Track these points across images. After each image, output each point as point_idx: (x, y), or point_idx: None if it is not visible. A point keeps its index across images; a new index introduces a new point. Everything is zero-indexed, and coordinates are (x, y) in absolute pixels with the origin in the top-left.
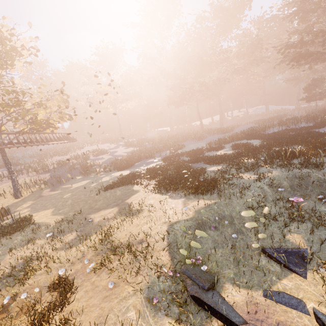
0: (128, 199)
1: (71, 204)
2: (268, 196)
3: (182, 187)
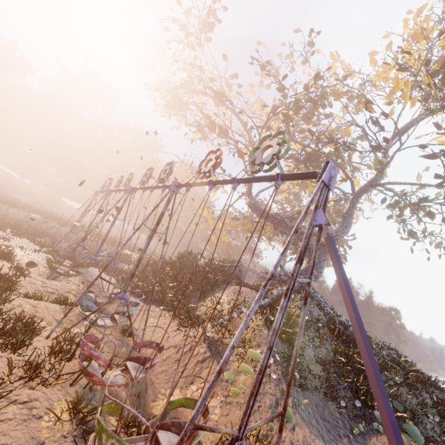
0: None
1: None
2: (19, 217)
3: None
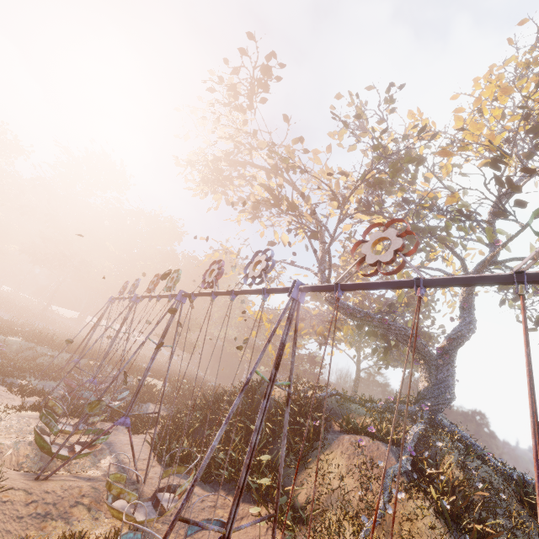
0: None
1: None
2: None
3: None
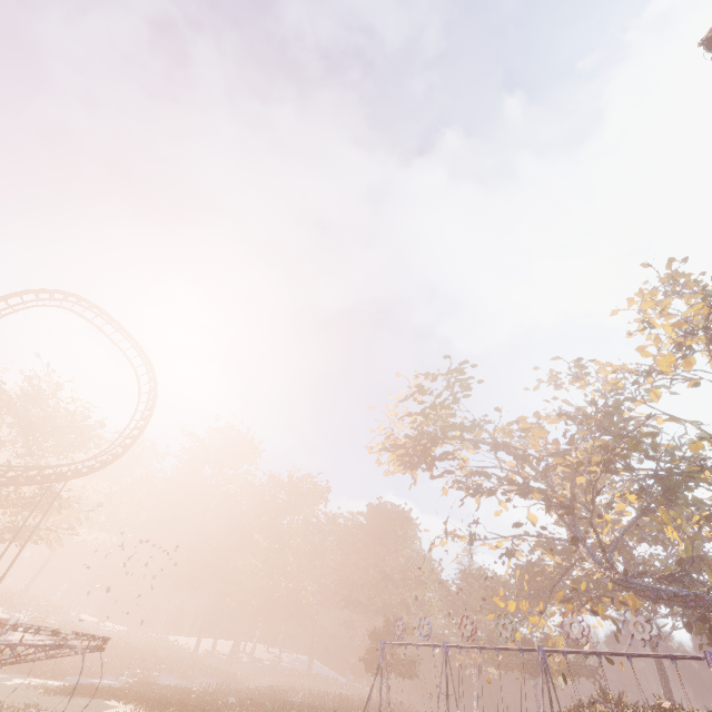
0: (107, 710)
1: (4, 695)
2: None
3: (181, 711)
